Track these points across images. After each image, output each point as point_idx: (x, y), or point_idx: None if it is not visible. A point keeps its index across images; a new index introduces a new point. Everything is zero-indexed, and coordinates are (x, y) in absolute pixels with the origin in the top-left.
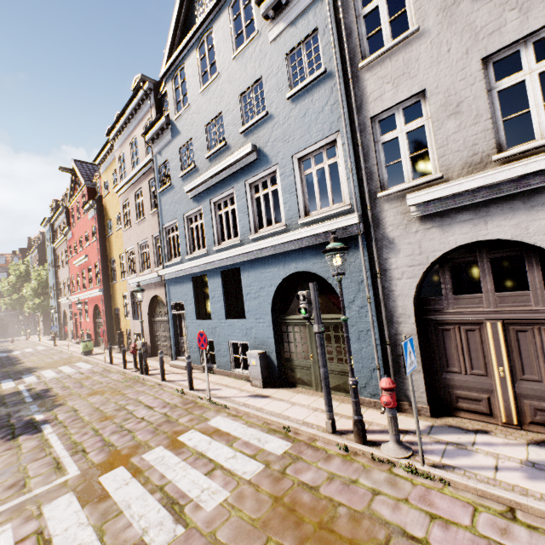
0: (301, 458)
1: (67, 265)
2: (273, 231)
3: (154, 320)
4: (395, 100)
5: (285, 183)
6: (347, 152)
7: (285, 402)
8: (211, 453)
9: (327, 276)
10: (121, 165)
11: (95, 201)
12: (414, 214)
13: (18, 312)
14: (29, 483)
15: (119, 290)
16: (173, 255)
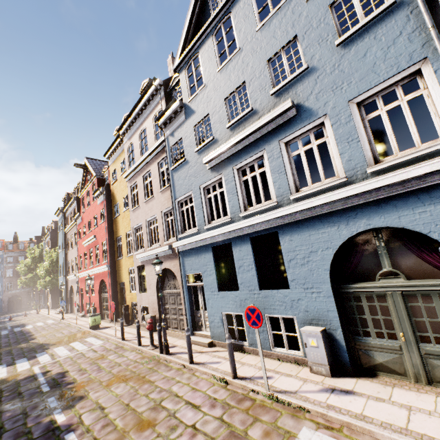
0: None
1: (76, 246)
2: (327, 185)
3: (162, 293)
4: None
5: (340, 132)
6: None
7: (390, 404)
8: None
9: (427, 230)
10: (129, 155)
11: (104, 188)
12: None
13: (31, 289)
14: None
15: (125, 265)
16: (186, 226)
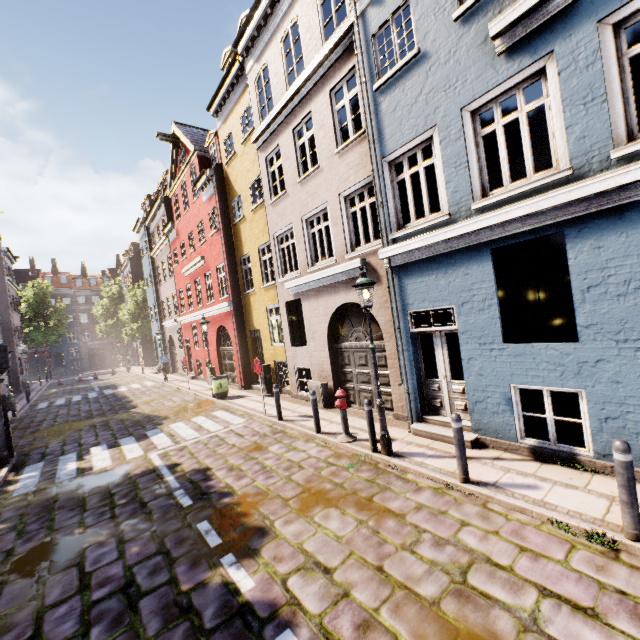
0: None
1: (172, 276)
2: None
3: (339, 347)
4: None
5: None
6: None
7: None
8: None
9: None
10: (259, 94)
11: (213, 171)
12: None
13: (113, 341)
14: None
15: (259, 303)
16: (411, 214)
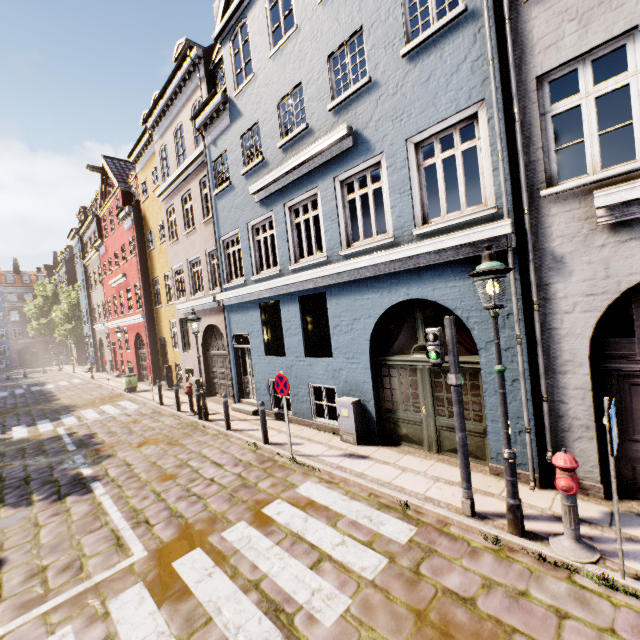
0: (435, 551)
1: (101, 285)
2: (375, 244)
3: (209, 354)
4: (582, 46)
5: (395, 179)
6: (497, 130)
7: (392, 466)
8: (311, 535)
9: (454, 306)
10: (162, 161)
11: (132, 207)
12: (602, 220)
13: (47, 339)
14: (86, 565)
15: (165, 317)
16: (233, 275)
